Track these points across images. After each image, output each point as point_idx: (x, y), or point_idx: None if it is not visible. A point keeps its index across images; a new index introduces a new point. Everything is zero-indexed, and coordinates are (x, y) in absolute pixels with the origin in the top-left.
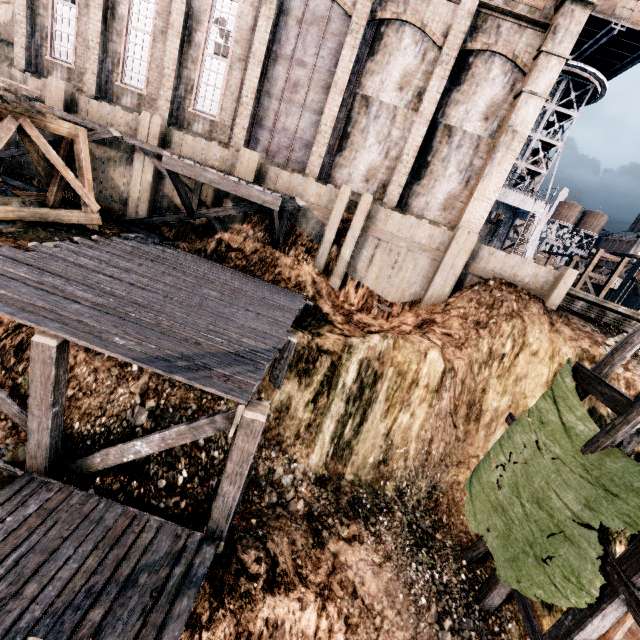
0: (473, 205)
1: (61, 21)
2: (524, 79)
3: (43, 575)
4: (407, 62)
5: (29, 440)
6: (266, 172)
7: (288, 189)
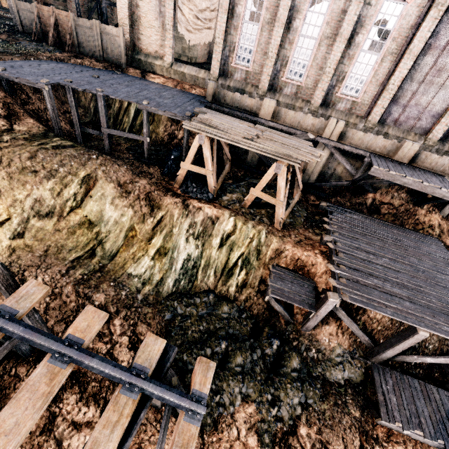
0: None
1: (245, 36)
2: None
3: (420, 414)
4: None
5: (382, 355)
6: (418, 155)
7: (433, 166)
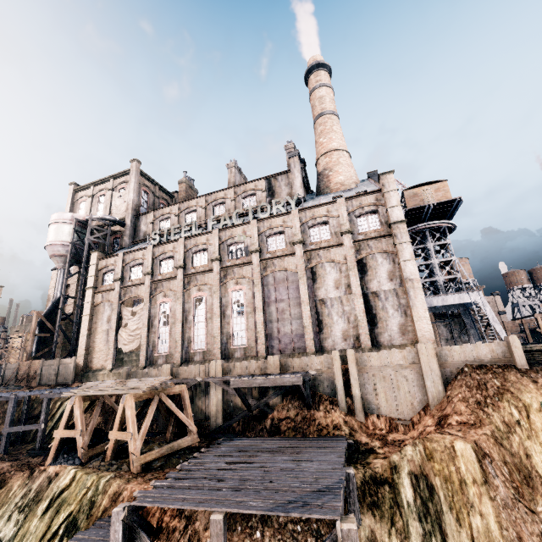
0: (418, 325)
1: (162, 335)
2: (397, 256)
3: None
4: (333, 276)
5: None
6: (285, 363)
7: (302, 367)
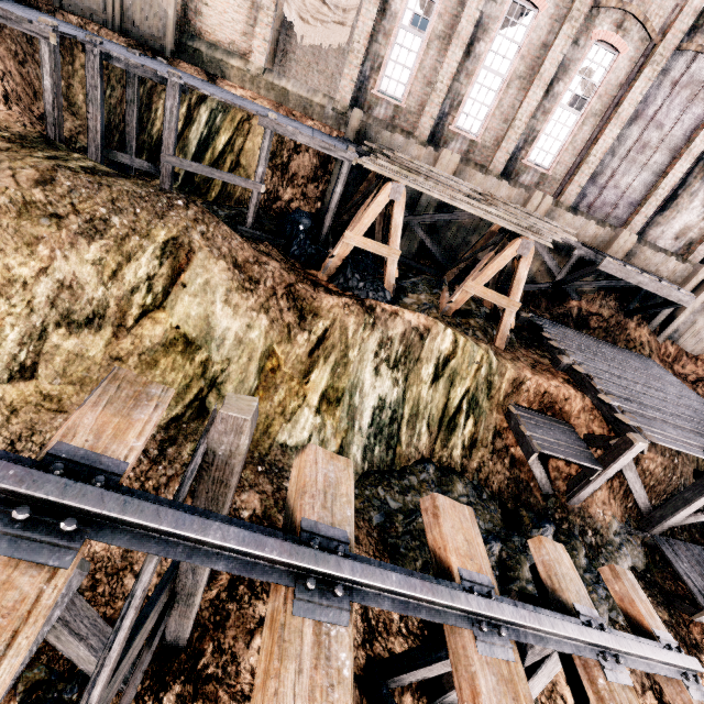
0: None
1: (399, 50)
2: None
3: None
4: None
5: (671, 520)
6: (632, 250)
7: (646, 265)
